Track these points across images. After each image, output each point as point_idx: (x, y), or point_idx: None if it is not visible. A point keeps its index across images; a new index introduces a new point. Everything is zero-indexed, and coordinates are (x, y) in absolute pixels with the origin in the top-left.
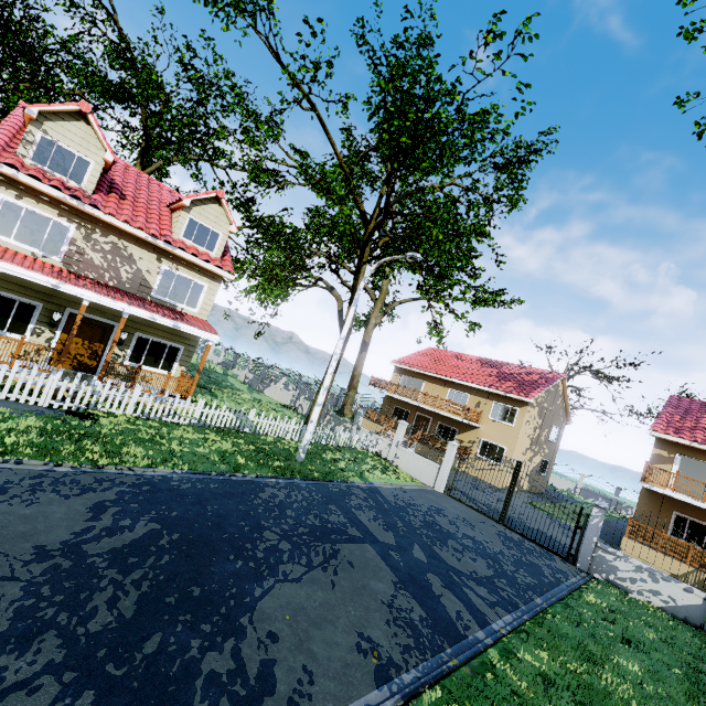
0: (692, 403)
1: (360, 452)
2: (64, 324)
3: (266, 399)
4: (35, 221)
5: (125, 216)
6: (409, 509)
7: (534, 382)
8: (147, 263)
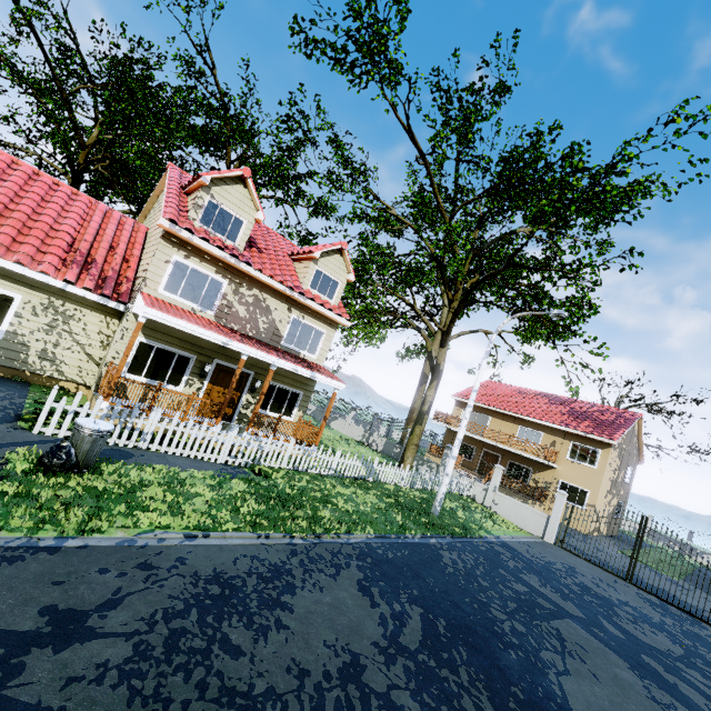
0: None
1: (460, 498)
2: (210, 375)
3: (339, 435)
4: (197, 278)
5: (268, 271)
6: (552, 568)
7: (612, 422)
8: (280, 313)
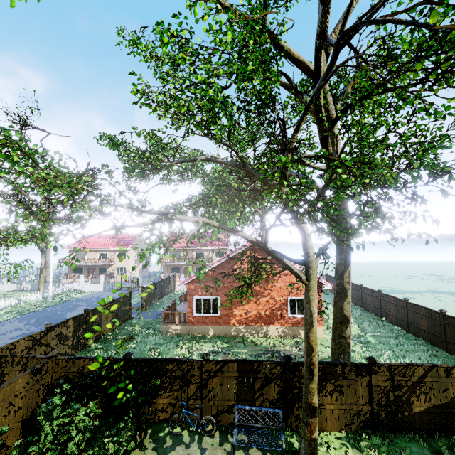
0: (174, 234)
1: (68, 292)
2: None
3: (1, 292)
4: None
5: None
6: (92, 298)
7: (130, 240)
8: None
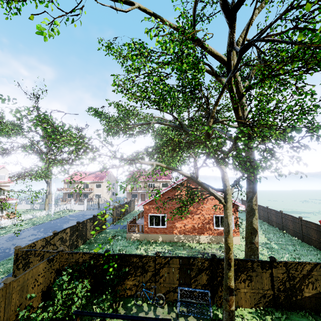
0: (133, 171)
1: (63, 211)
2: None
3: (21, 210)
4: None
5: None
6: (79, 215)
7: (104, 175)
8: None
